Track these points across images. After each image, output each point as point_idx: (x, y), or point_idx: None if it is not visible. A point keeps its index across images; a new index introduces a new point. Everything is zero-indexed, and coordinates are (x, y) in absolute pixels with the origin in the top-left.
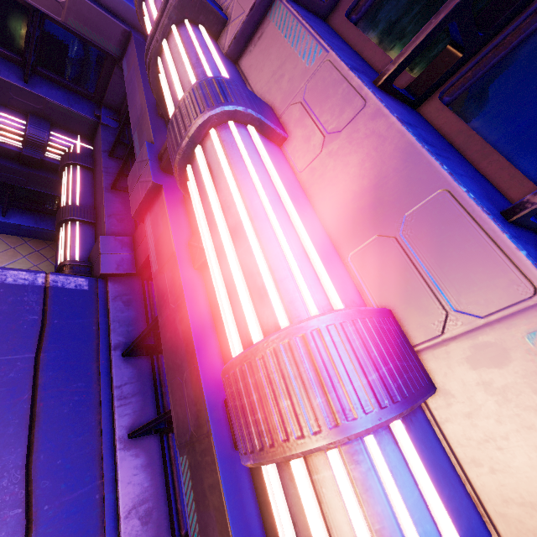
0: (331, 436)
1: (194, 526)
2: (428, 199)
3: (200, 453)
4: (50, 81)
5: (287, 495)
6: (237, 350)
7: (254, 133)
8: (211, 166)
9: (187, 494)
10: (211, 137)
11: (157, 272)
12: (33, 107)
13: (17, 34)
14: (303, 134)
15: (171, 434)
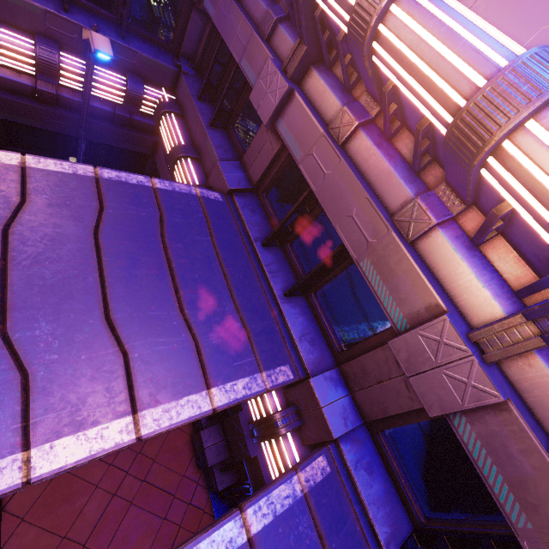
0: None
1: (383, 294)
2: None
3: (381, 249)
4: (138, 36)
5: (520, 146)
6: (463, 105)
7: None
8: (410, 13)
9: (372, 280)
10: None
11: (303, 157)
12: (129, 63)
13: None
14: None
15: (314, 294)
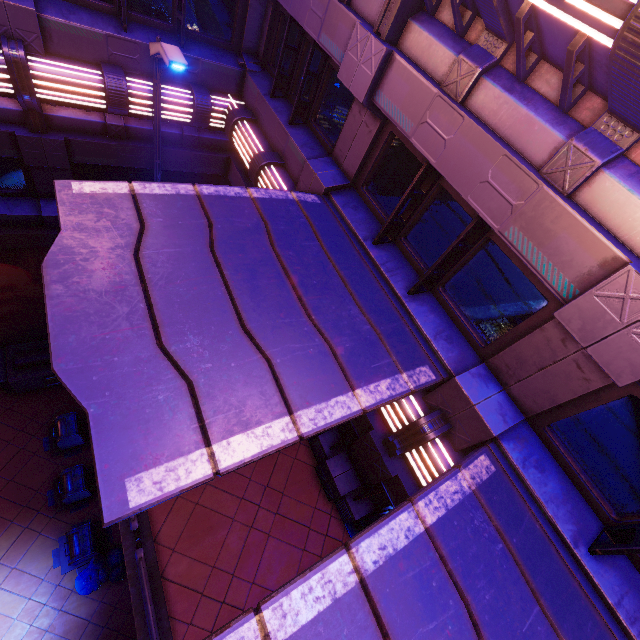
0: None
1: (540, 262)
2: None
3: (531, 210)
4: (197, 41)
5: None
6: None
7: None
8: None
9: (523, 249)
10: None
11: (414, 128)
12: (192, 74)
13: None
14: None
15: (442, 288)
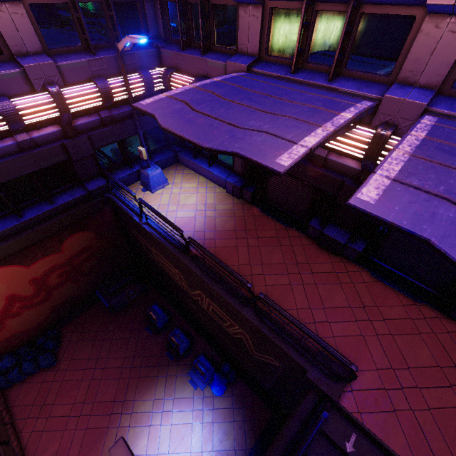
0: None
1: None
2: None
3: None
4: None
5: None
6: None
7: None
8: None
9: None
10: None
11: None
12: (134, 64)
13: (104, 28)
14: None
15: (345, 69)
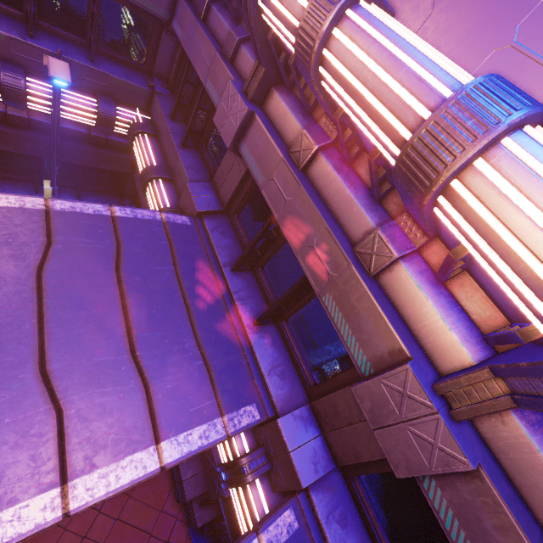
0: (508, 120)
1: (346, 333)
2: (537, 6)
3: (342, 284)
4: (109, 59)
5: (470, 187)
6: (408, 138)
7: (379, 8)
8: (352, 37)
9: (335, 317)
10: (349, 15)
11: (264, 182)
12: (100, 86)
13: (79, 17)
14: (411, 6)
15: (285, 322)
